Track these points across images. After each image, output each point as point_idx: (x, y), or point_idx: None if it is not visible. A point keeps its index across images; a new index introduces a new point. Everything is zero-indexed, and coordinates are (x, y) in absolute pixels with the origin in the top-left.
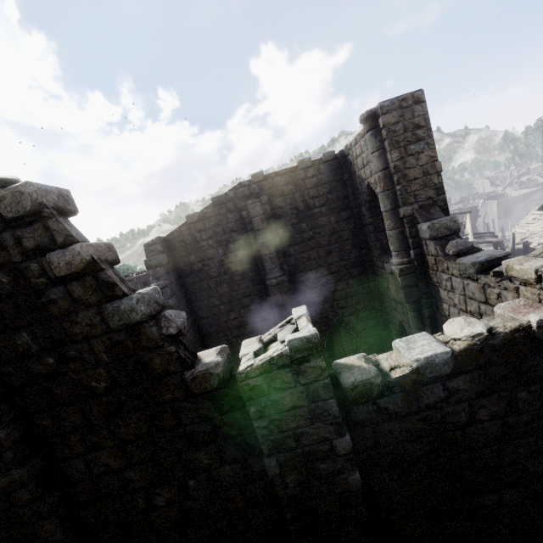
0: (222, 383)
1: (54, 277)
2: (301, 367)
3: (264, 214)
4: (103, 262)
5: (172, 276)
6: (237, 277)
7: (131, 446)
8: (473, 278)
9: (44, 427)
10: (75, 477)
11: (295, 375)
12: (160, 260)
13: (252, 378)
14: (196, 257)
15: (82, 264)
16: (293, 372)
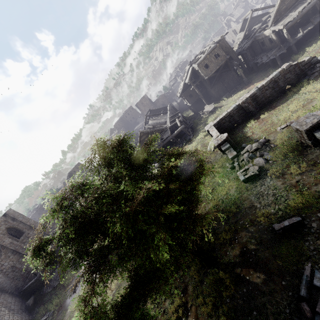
0: None
1: None
2: None
3: None
4: None
5: None
6: None
7: None
8: None
9: None
10: None
11: None
12: None
13: None
14: None
15: None
16: None
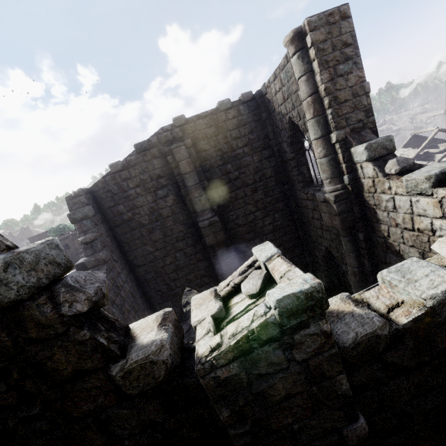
0: (172, 373)
1: None
2: (297, 338)
3: (189, 157)
4: None
5: (101, 227)
6: (169, 222)
7: None
8: (426, 194)
9: None
10: None
11: (288, 351)
12: (85, 212)
13: (221, 368)
14: (125, 206)
15: None
16: (284, 346)
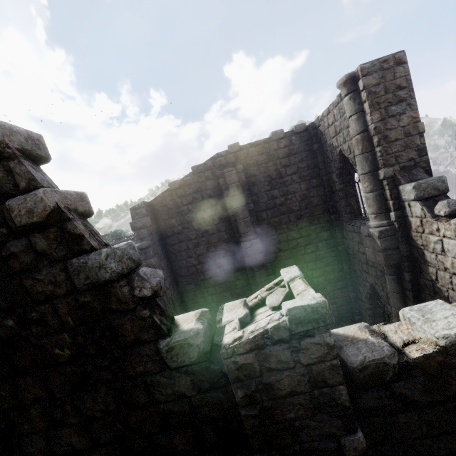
0: (203, 356)
1: (15, 228)
2: (303, 344)
3: (239, 181)
4: (70, 211)
5: (155, 237)
6: (214, 239)
7: (97, 424)
8: None
9: (2, 397)
10: (35, 455)
11: (295, 353)
12: (144, 222)
13: (240, 355)
14: (177, 220)
15: (45, 212)
16: (292, 349)
